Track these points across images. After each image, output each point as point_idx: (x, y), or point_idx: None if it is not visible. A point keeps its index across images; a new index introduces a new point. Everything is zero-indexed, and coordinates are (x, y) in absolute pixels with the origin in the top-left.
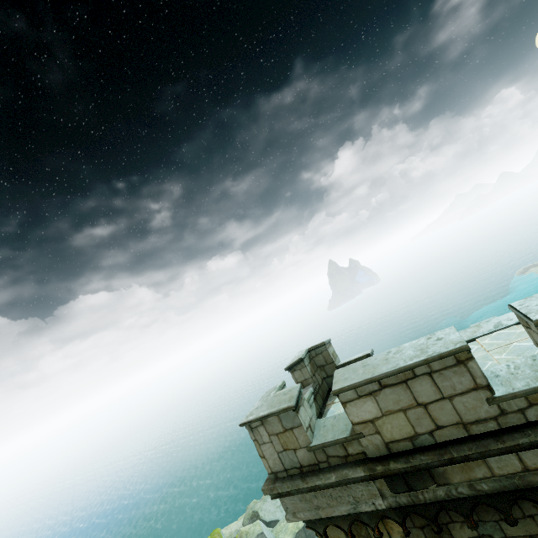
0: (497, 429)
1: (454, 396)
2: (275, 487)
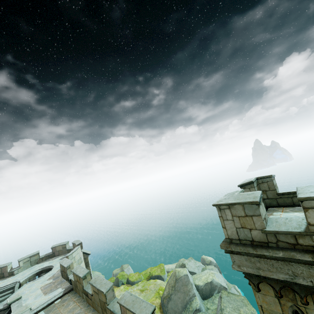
0: None
1: None
2: (230, 246)
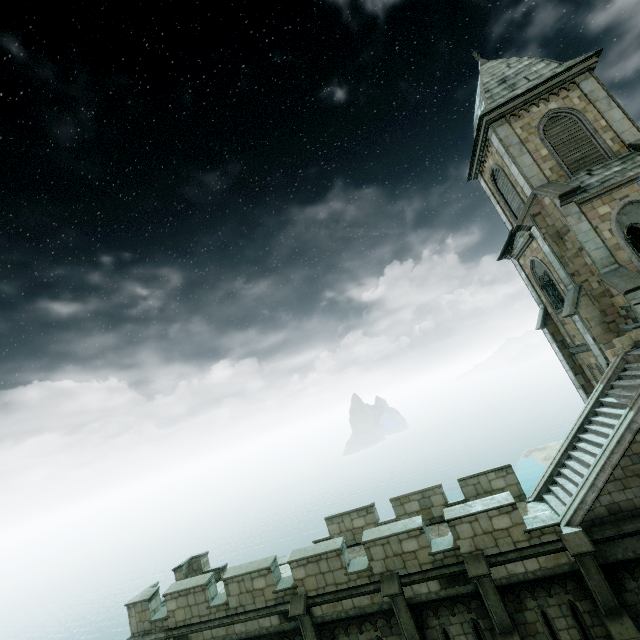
0: (208, 619)
1: (199, 603)
2: (131, 639)
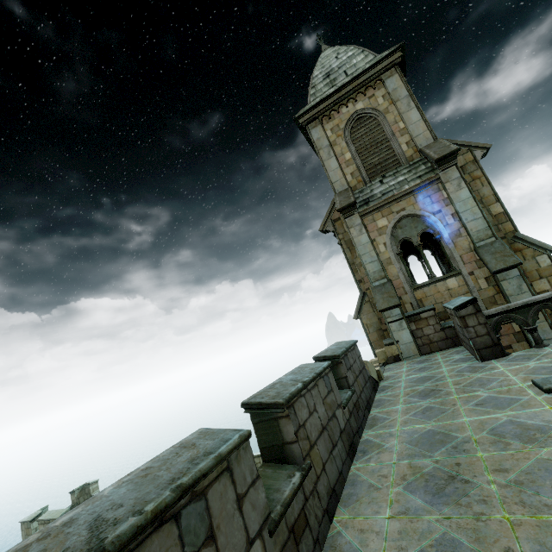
0: None
1: None
2: None
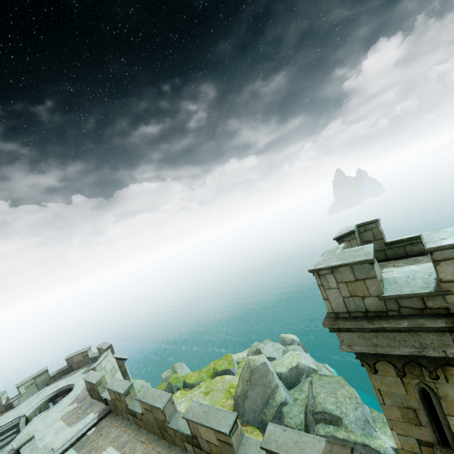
0: None
1: None
2: (337, 323)
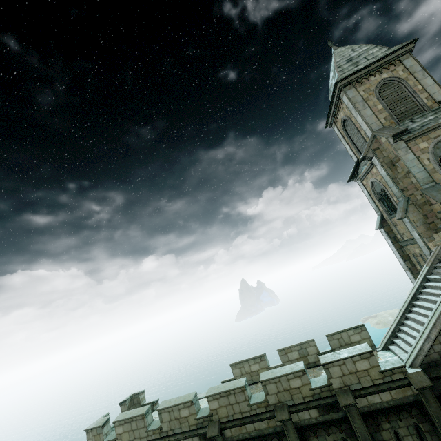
0: (146, 440)
1: (140, 428)
2: None
